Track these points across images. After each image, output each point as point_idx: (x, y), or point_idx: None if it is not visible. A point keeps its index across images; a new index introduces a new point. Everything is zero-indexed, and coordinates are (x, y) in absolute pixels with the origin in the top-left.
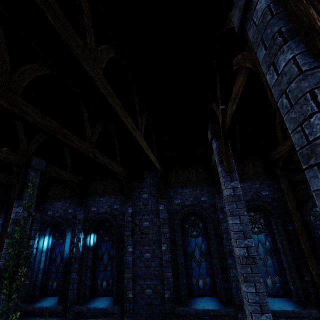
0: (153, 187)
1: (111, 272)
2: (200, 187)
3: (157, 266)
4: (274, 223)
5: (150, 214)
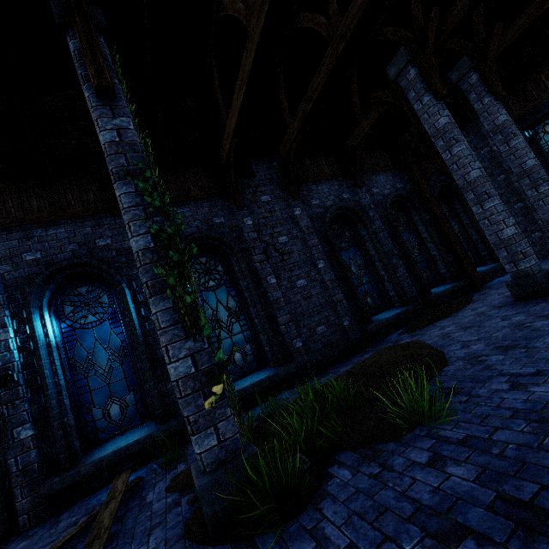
0: (273, 184)
1: (243, 335)
2: (337, 182)
3: (320, 292)
4: (416, 214)
5: (283, 224)
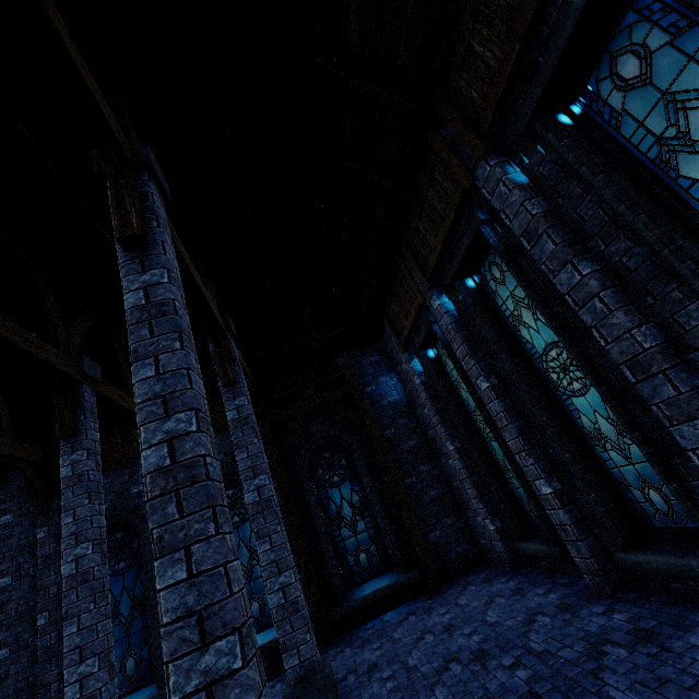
0: (27, 494)
1: None
2: (131, 468)
3: (25, 668)
4: None
5: (15, 556)
